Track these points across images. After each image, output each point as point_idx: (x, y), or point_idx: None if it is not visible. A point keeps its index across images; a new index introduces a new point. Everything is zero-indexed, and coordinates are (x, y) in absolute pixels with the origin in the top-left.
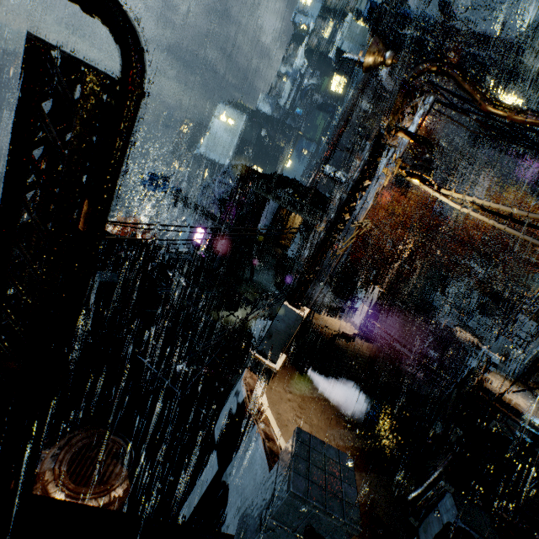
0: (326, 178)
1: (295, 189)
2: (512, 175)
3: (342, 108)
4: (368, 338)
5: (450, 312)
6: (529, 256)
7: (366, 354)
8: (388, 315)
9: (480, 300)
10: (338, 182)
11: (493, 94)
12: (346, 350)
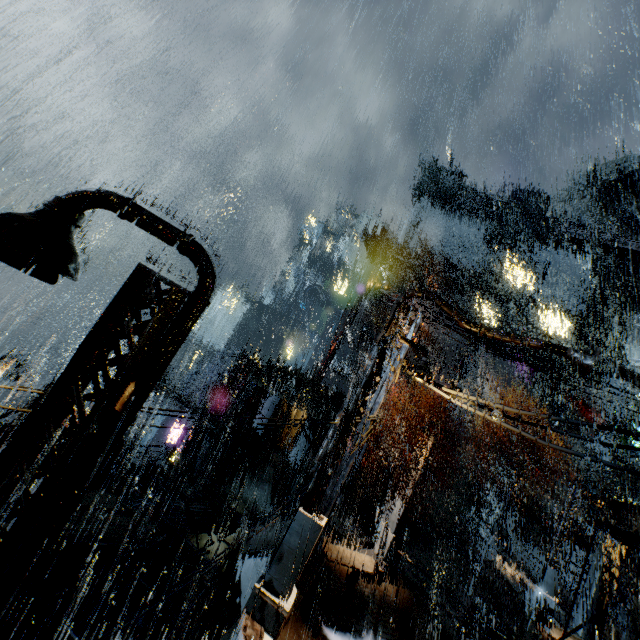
0: (331, 373)
1: (299, 382)
2: (510, 378)
3: (345, 307)
4: (395, 578)
5: (488, 539)
6: (552, 464)
7: (396, 603)
8: (417, 547)
9: (518, 522)
10: (345, 377)
11: (474, 308)
12: (369, 597)
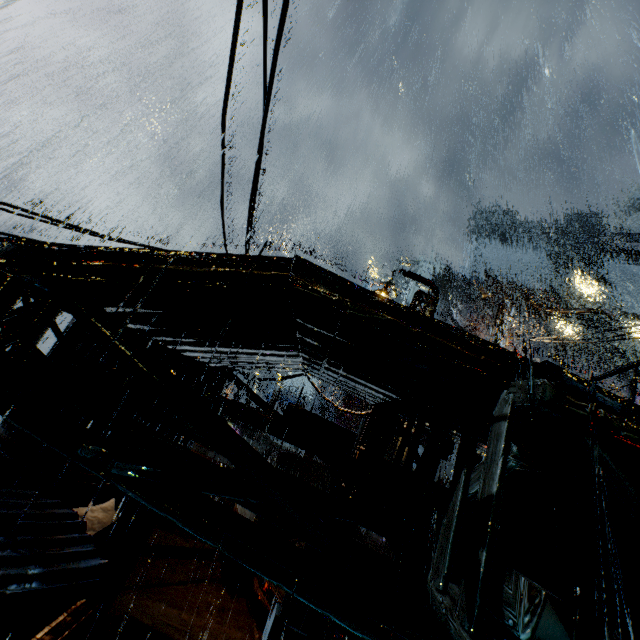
0: None
1: None
2: (605, 386)
3: None
4: None
5: None
6: None
7: None
8: None
9: None
10: None
11: (552, 325)
12: None
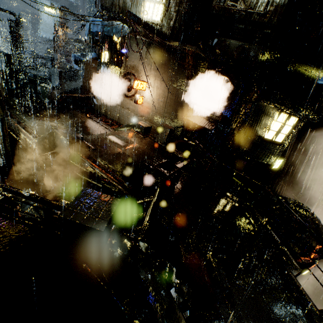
0: None
1: (78, 42)
2: None
3: None
4: None
5: None
6: None
7: None
8: None
9: None
10: None
11: None
12: None
